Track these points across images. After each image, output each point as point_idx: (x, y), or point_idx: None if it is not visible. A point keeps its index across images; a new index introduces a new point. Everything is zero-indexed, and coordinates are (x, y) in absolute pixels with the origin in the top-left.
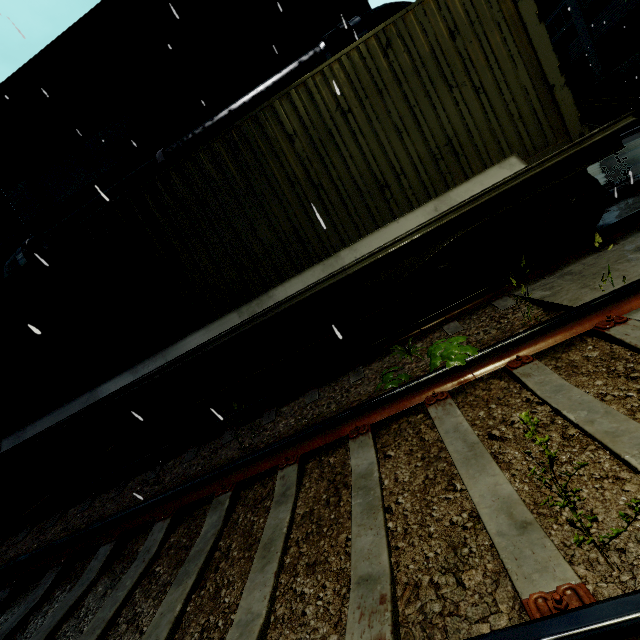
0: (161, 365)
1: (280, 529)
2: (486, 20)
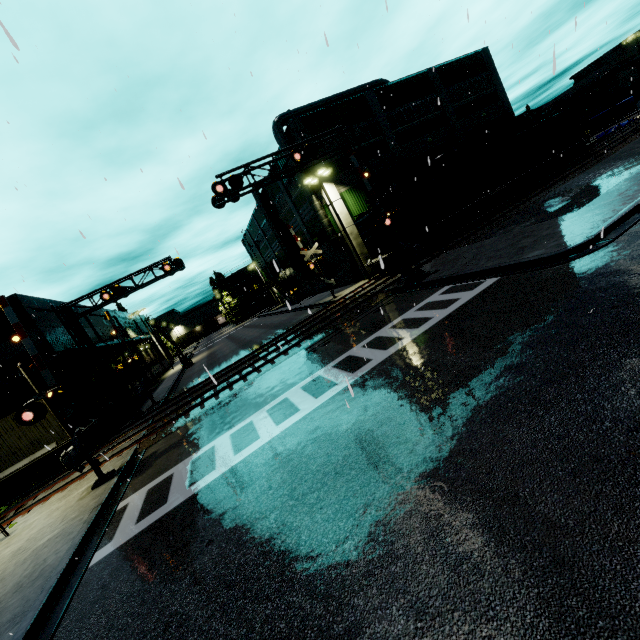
0: None
1: None
2: None
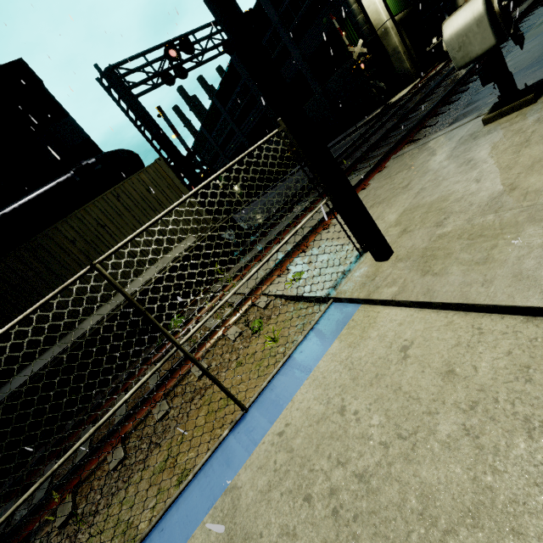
0: None
1: (123, 409)
2: (162, 185)
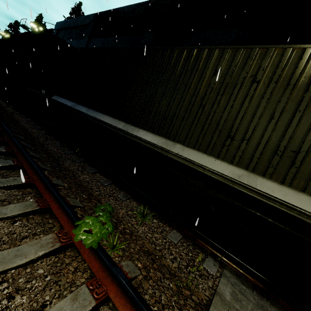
0: (92, 116)
1: None
2: None
